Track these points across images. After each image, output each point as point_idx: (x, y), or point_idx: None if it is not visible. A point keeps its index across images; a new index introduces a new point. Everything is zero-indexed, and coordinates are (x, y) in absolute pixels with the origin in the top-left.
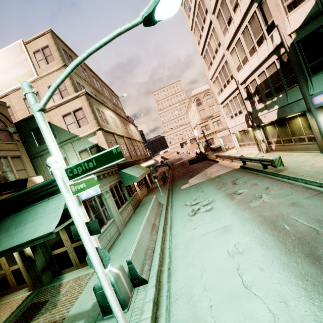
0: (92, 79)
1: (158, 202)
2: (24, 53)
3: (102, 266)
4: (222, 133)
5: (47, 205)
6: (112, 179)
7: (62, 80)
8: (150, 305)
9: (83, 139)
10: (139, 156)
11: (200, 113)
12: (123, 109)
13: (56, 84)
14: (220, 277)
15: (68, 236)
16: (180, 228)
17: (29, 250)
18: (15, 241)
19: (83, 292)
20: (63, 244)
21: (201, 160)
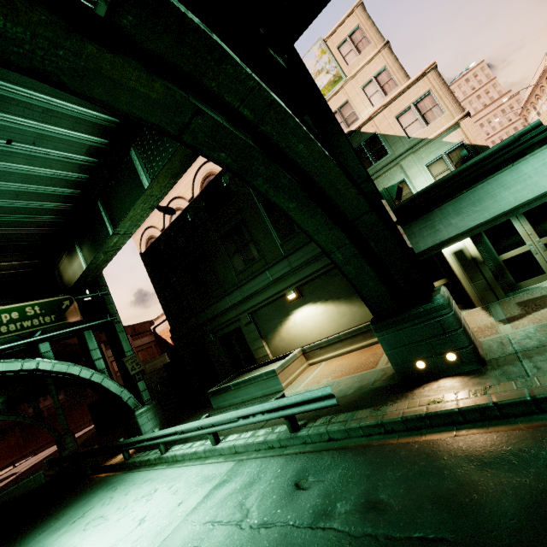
0: None
1: None
2: (326, 54)
3: None
4: None
5: (518, 170)
6: None
7: None
8: None
9: (433, 142)
10: None
11: None
12: None
13: None
14: None
15: (533, 228)
16: None
17: (472, 249)
18: (505, 206)
19: None
20: (522, 241)
21: None
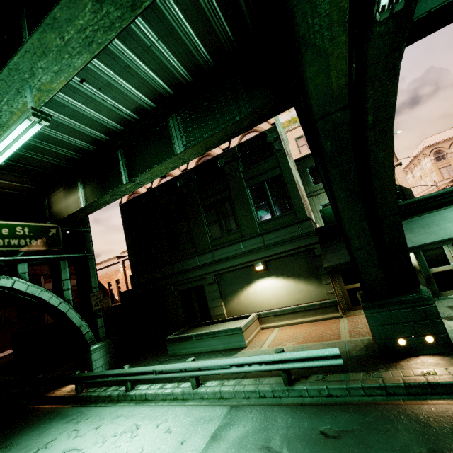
0: None
1: None
2: None
3: None
4: None
5: None
6: None
7: None
8: None
9: None
10: None
11: (440, 172)
12: None
13: None
14: None
15: None
16: None
17: (413, 260)
18: (451, 234)
19: None
20: (448, 261)
21: None
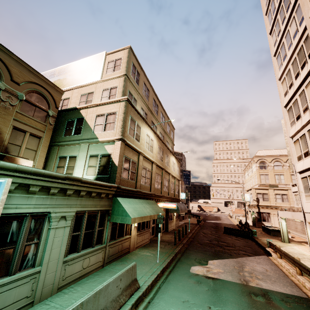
0: (151, 101)
1: (133, 278)
2: (102, 61)
3: None
4: (289, 215)
5: None
6: (93, 203)
7: None
8: None
9: (101, 143)
10: (164, 192)
11: (260, 177)
12: (173, 141)
13: None
14: None
15: None
16: None
17: None
18: None
19: None
20: None
21: (243, 236)
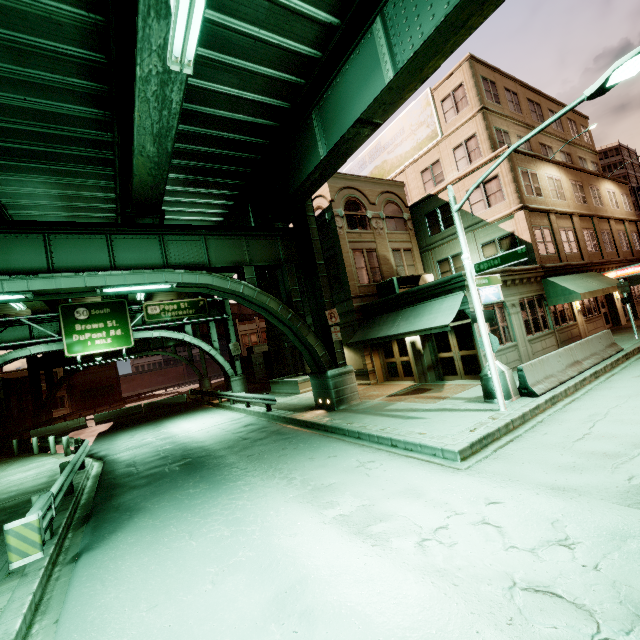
0: (526, 108)
1: (612, 342)
2: (430, 106)
3: (491, 349)
4: None
5: (443, 302)
6: (527, 290)
7: (482, 180)
8: (531, 405)
9: (491, 225)
10: (607, 254)
11: None
12: (593, 146)
13: (475, 185)
14: (634, 412)
15: (457, 343)
16: (627, 377)
17: (419, 344)
18: (416, 327)
19: (466, 391)
20: (451, 349)
21: None
